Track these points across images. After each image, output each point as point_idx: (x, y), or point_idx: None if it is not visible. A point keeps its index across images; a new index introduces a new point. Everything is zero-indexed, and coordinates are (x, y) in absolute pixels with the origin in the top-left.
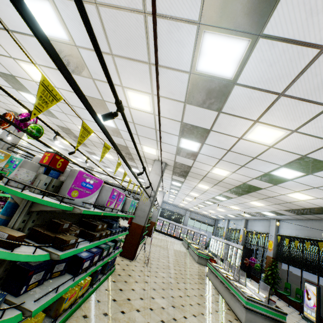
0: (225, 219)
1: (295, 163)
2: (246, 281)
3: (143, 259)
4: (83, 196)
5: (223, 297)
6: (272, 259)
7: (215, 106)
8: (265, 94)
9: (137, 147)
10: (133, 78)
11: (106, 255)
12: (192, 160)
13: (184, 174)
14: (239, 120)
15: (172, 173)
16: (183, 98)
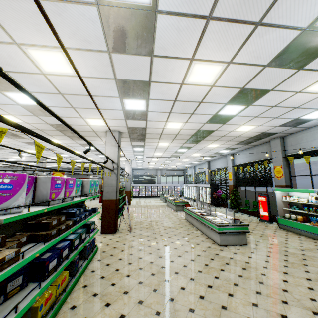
0: (191, 167)
1: (237, 97)
2: (215, 212)
3: (125, 228)
4: (1, 201)
5: (201, 231)
6: (233, 186)
7: (144, 50)
8: (193, 21)
9: (63, 121)
10: (25, 27)
11: (79, 243)
12: (144, 121)
13: (142, 137)
14: (175, 62)
15: (130, 140)
16: (105, 46)
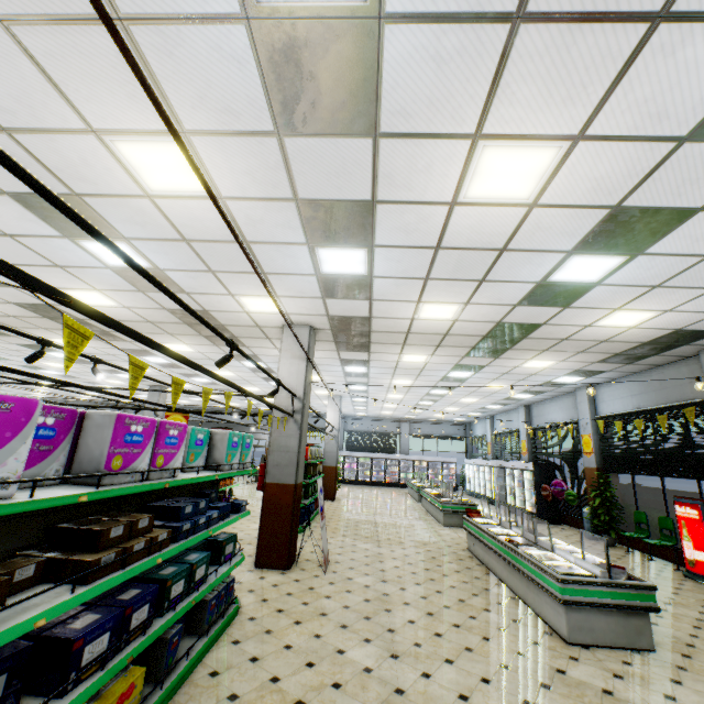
0: (484, 417)
1: (600, 234)
2: (551, 541)
3: (315, 559)
4: None
5: (511, 588)
6: (597, 471)
7: (358, 121)
8: (474, 32)
9: (157, 282)
10: (106, 92)
11: (185, 592)
12: (365, 300)
13: (363, 341)
14: (435, 146)
15: (335, 347)
16: (268, 120)
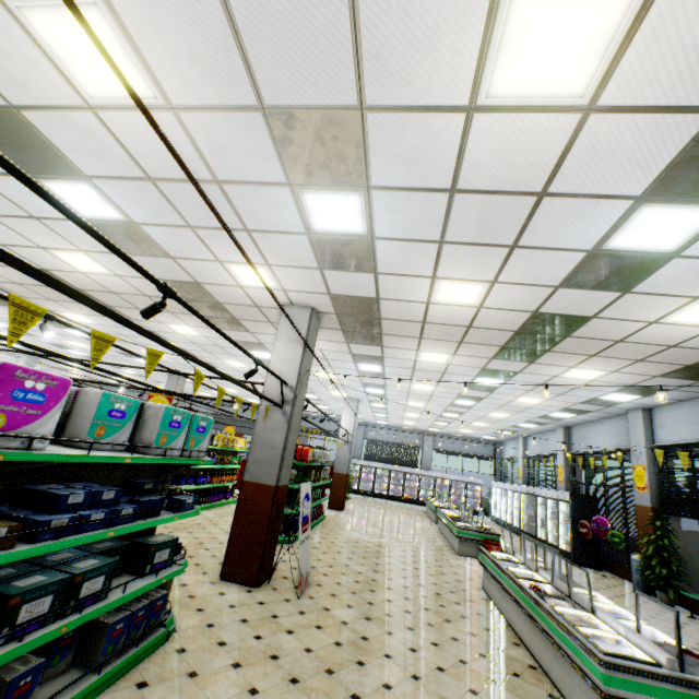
0: (516, 437)
1: (690, 164)
2: (591, 598)
3: (295, 577)
4: None
5: (532, 652)
6: (652, 511)
7: None
8: None
9: None
10: None
11: (49, 614)
12: (369, 273)
13: (374, 331)
14: None
15: (344, 337)
16: None
